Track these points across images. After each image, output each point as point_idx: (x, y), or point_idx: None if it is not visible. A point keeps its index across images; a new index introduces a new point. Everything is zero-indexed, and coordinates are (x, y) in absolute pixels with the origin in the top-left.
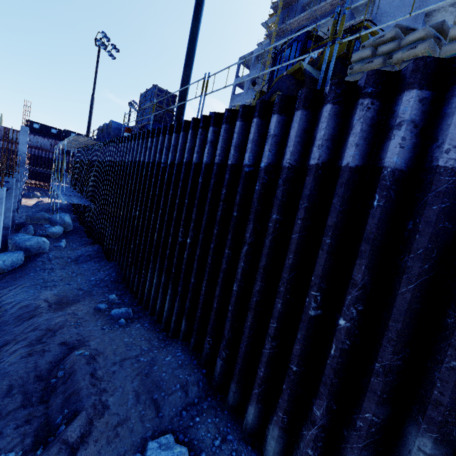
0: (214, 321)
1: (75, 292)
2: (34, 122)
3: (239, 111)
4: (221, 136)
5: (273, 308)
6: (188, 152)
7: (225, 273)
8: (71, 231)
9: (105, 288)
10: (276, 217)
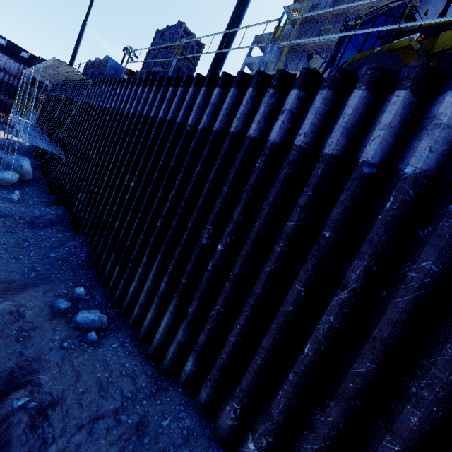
0: (252, 383)
1: (24, 272)
2: (0, 36)
3: (365, 73)
4: (316, 107)
5: (398, 419)
6: (240, 119)
7: (287, 319)
8: (29, 181)
9: (69, 272)
10: (430, 266)
